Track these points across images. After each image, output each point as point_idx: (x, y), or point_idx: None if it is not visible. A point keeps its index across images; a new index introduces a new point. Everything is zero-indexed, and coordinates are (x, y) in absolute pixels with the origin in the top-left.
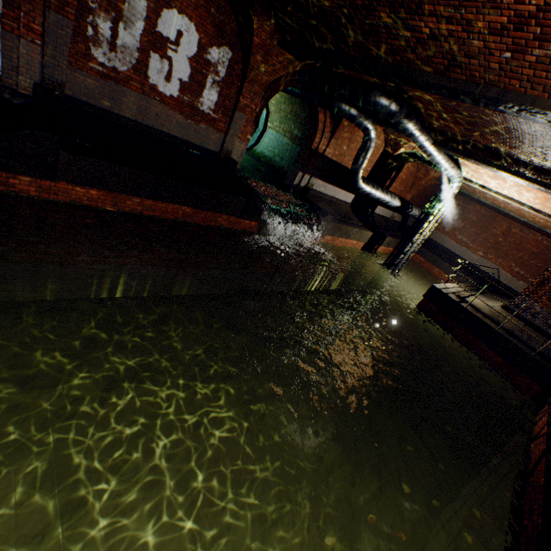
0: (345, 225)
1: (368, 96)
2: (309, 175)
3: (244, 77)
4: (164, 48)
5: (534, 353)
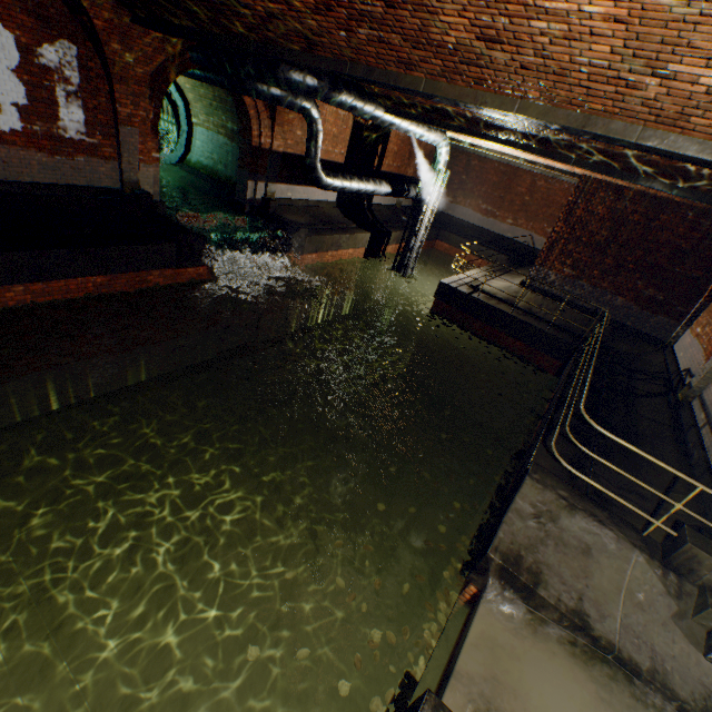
0: (330, 234)
1: (276, 74)
2: (263, 182)
3: (110, 76)
4: None
5: (548, 328)
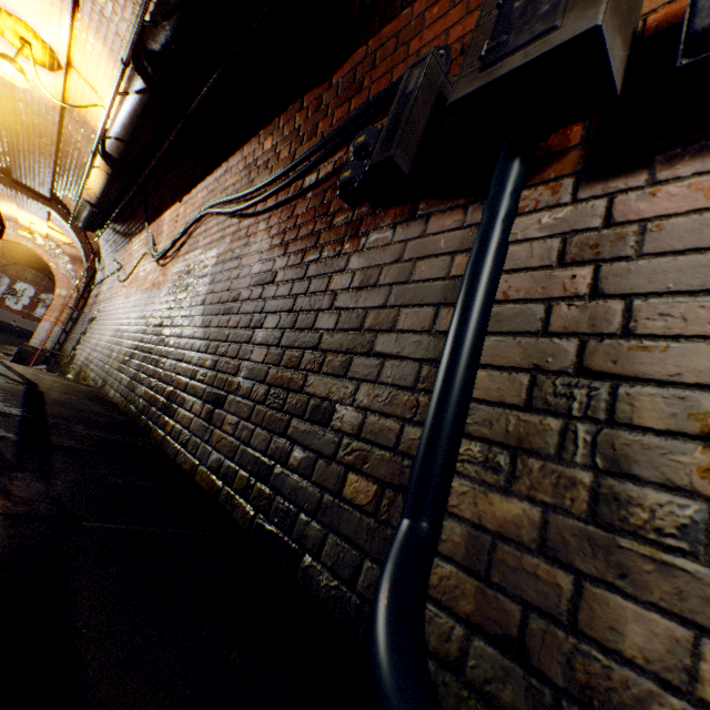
0: None
1: None
2: None
3: None
4: (17, 294)
5: None
